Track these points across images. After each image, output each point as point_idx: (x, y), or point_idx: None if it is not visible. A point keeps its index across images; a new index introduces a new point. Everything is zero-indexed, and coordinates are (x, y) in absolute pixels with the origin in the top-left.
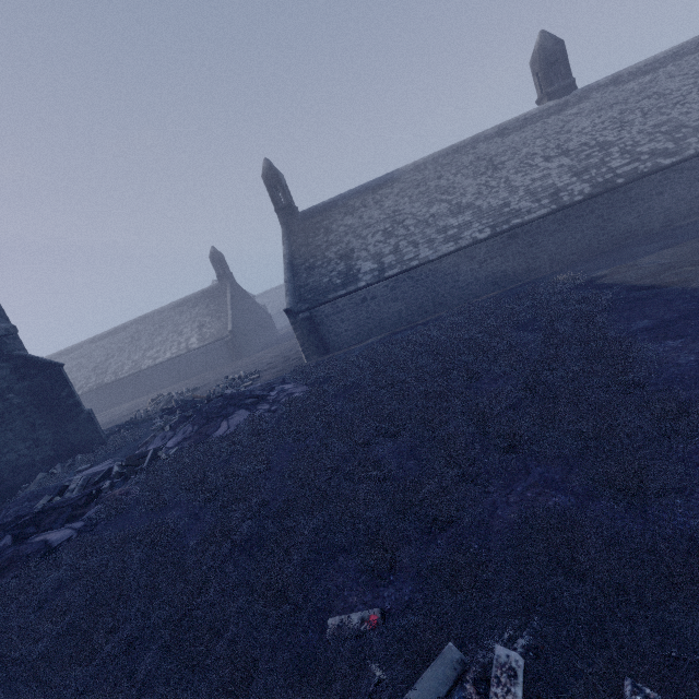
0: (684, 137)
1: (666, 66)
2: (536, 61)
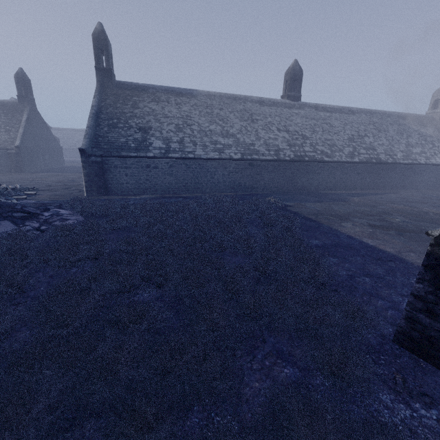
0: (335, 150)
1: (336, 113)
2: (289, 74)
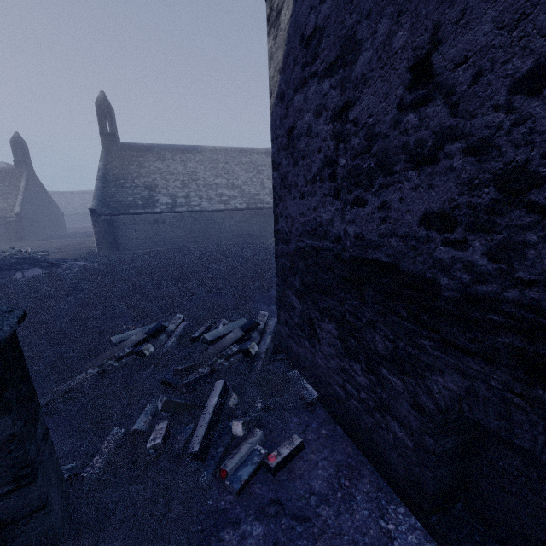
0: None
1: None
2: None
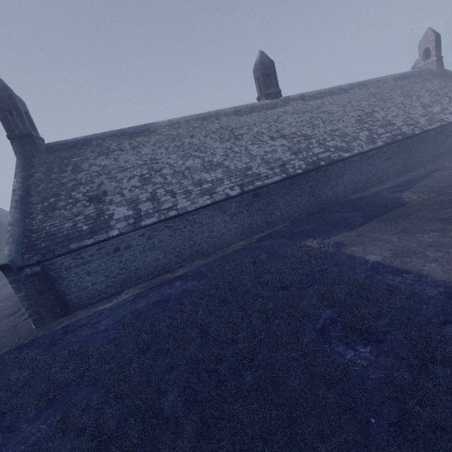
0: (349, 141)
1: (327, 97)
2: (258, 70)
